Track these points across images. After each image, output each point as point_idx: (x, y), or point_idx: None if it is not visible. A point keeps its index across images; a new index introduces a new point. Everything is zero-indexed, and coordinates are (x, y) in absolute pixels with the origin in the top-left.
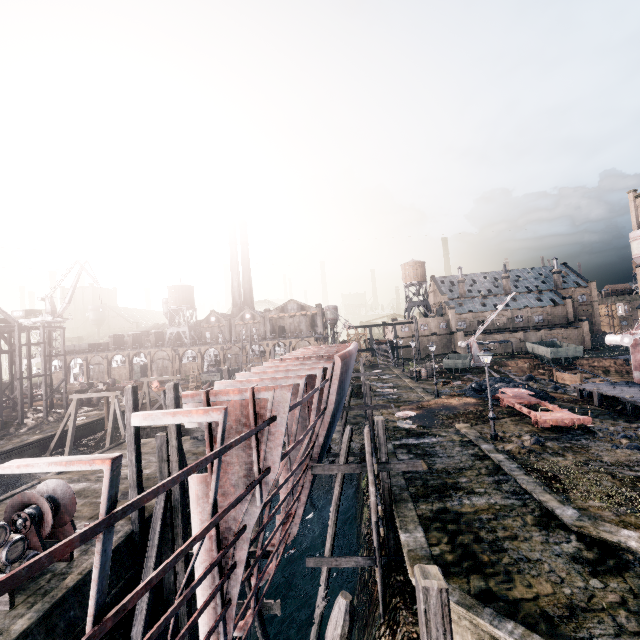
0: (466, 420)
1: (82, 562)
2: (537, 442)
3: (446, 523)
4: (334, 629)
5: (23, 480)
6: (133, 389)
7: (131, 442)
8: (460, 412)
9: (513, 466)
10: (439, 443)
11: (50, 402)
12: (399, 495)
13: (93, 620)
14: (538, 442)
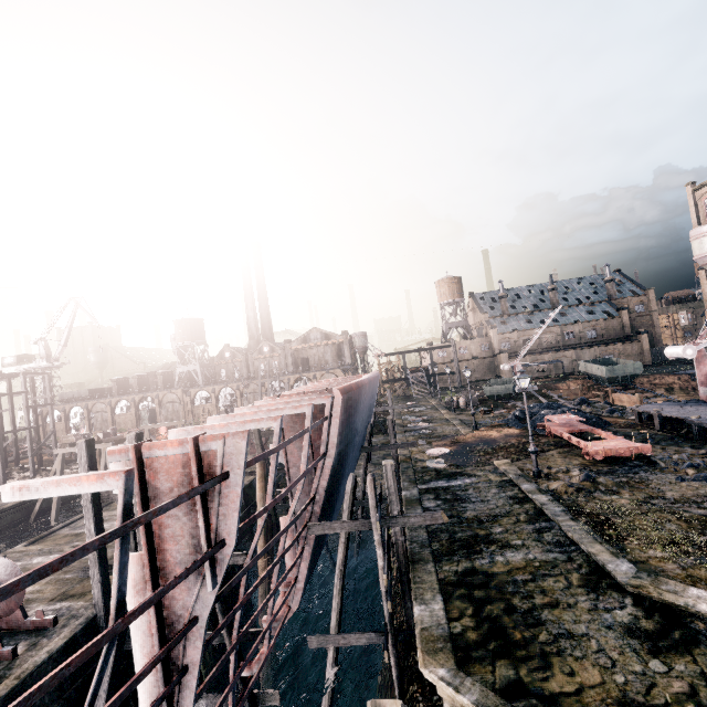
0: (506, 455)
1: (26, 660)
2: (587, 478)
3: (472, 588)
4: None
5: (3, 551)
6: (87, 443)
7: (88, 508)
8: (500, 446)
9: (558, 509)
10: (473, 485)
11: (39, 458)
12: (418, 554)
13: None
14: (588, 478)
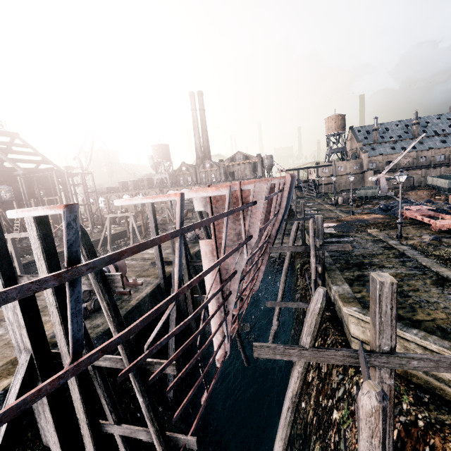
0: (376, 227)
1: (136, 296)
2: (435, 239)
3: (364, 282)
4: (315, 305)
5: None
6: None
7: (153, 232)
8: (371, 223)
9: (415, 253)
10: (355, 241)
11: (93, 221)
12: (329, 267)
13: (178, 286)
14: (436, 239)
